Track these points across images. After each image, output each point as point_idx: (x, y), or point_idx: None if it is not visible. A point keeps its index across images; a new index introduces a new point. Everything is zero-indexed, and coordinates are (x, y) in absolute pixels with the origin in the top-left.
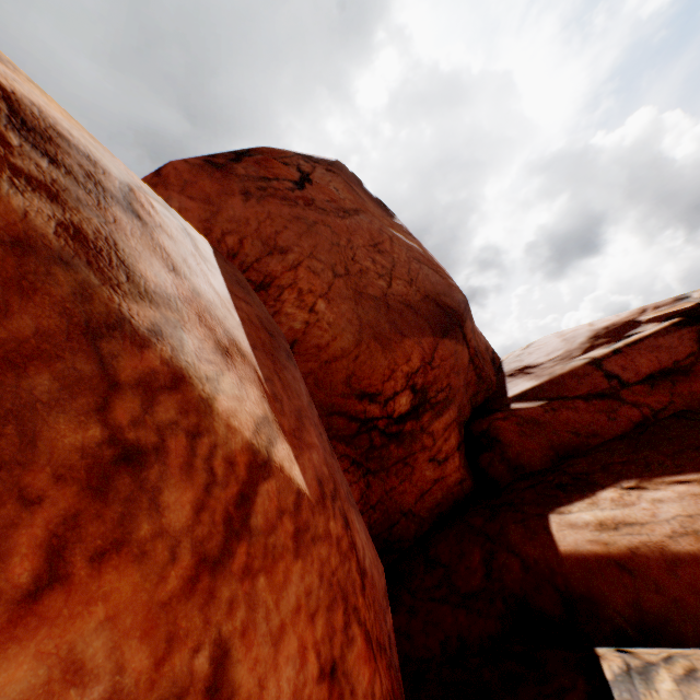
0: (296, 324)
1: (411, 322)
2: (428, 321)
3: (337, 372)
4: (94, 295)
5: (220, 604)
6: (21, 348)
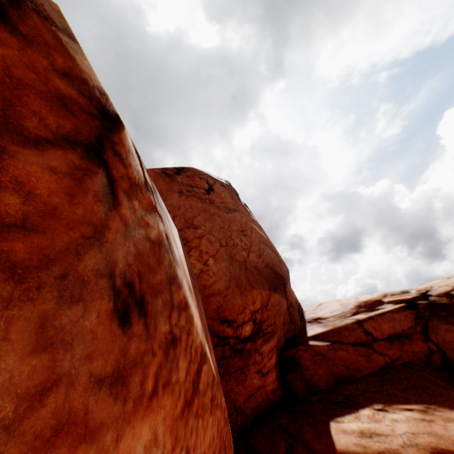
0: (195, 270)
1: (258, 279)
2: (267, 280)
3: (212, 303)
4: (172, 265)
5: (189, 427)
6: (157, 287)
